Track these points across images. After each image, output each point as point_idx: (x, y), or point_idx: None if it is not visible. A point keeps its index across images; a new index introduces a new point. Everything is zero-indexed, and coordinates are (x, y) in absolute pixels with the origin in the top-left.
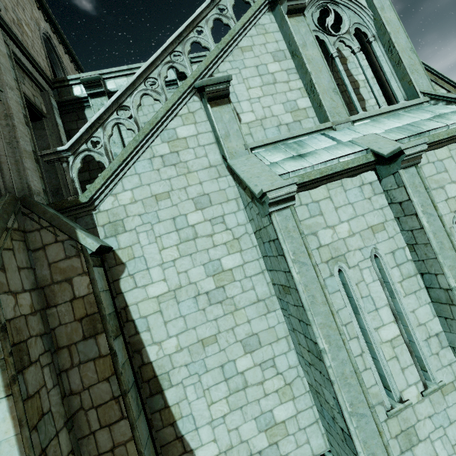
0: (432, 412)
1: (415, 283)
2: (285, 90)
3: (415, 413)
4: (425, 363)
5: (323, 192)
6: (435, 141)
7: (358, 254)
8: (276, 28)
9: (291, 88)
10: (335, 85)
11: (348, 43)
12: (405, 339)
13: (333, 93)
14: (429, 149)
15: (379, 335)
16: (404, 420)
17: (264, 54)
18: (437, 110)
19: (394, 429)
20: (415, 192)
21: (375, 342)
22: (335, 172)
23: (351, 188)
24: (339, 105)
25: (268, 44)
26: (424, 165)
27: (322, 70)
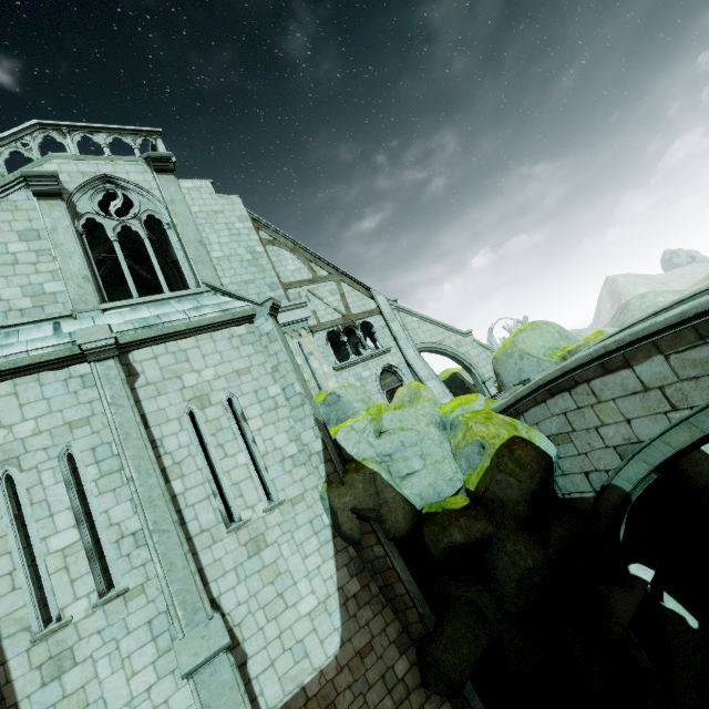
0: (105, 625)
1: (116, 480)
2: (29, 272)
3: (77, 631)
4: (111, 568)
5: (6, 388)
6: (171, 333)
7: (41, 455)
8: (33, 206)
9: (39, 271)
10: (88, 271)
11: (136, 229)
12: (85, 545)
13: (84, 280)
14: (170, 340)
15: (48, 546)
16: (58, 642)
17: (7, 232)
18: (205, 301)
19: (39, 657)
20: (107, 384)
21: (38, 554)
22: (20, 366)
23: (52, 382)
24: (89, 292)
25: (16, 222)
26: (161, 356)
27: (74, 255)
